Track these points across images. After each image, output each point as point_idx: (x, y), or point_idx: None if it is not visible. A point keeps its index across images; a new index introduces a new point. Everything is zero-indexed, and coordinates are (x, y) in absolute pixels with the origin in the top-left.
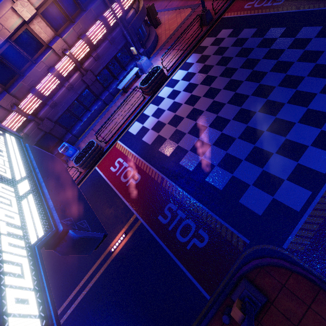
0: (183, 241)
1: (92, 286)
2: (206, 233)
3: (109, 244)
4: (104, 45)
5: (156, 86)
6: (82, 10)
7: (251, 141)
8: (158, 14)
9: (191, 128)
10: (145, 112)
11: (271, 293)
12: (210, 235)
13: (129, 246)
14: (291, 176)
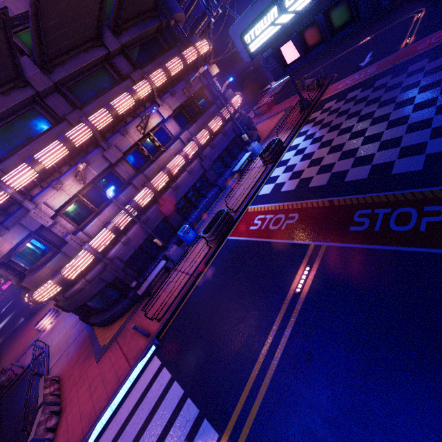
0: (409, 228)
1: (285, 348)
2: (437, 205)
3: (288, 289)
4: (219, 137)
5: (276, 154)
6: (201, 114)
7: (424, 128)
8: None
9: (340, 156)
10: (272, 175)
11: None
12: None
13: (324, 275)
14: None
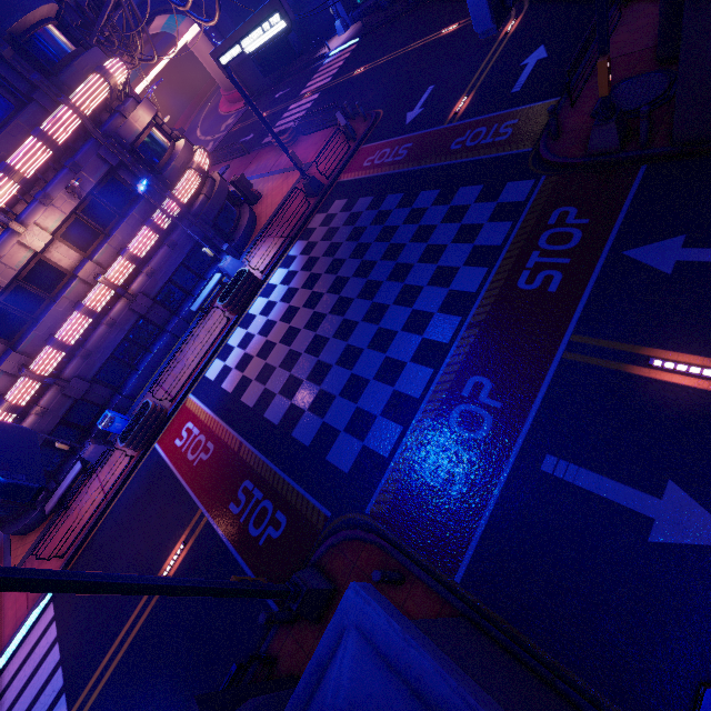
0: (256, 535)
1: (133, 640)
2: (284, 514)
3: (161, 566)
4: (161, 253)
5: (244, 299)
6: (121, 217)
7: (349, 367)
8: (260, 181)
9: (284, 358)
10: (230, 342)
11: (341, 578)
12: (289, 517)
13: (188, 562)
14: (385, 409)
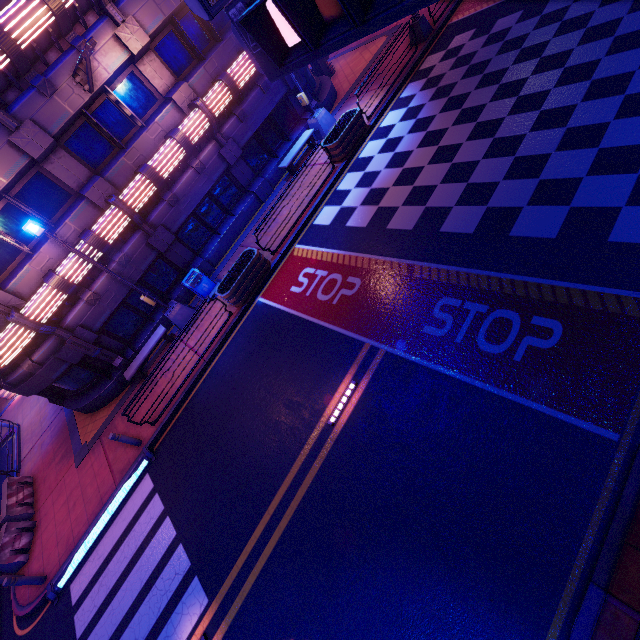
0: (500, 351)
1: (301, 504)
2: (551, 318)
3: (321, 414)
4: (253, 95)
5: (352, 143)
6: (216, 42)
7: (588, 145)
8: None
9: (446, 174)
10: (340, 188)
11: None
12: (564, 319)
13: (370, 402)
14: None
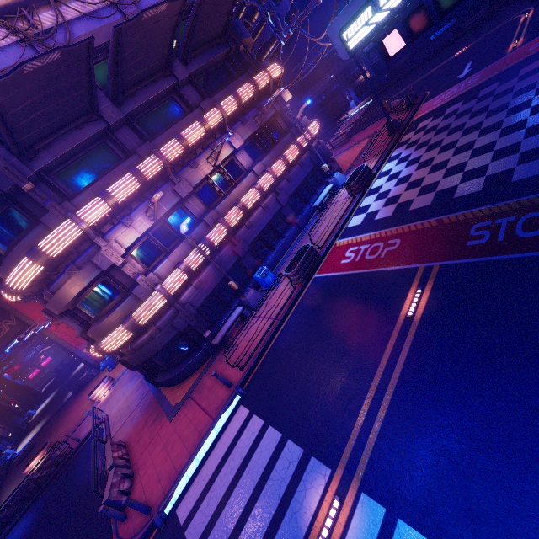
0: None
1: (402, 373)
2: None
3: (397, 315)
4: (295, 168)
5: (364, 182)
6: (274, 144)
7: None
8: None
9: (444, 174)
10: (362, 206)
11: None
12: None
13: (440, 294)
14: None
